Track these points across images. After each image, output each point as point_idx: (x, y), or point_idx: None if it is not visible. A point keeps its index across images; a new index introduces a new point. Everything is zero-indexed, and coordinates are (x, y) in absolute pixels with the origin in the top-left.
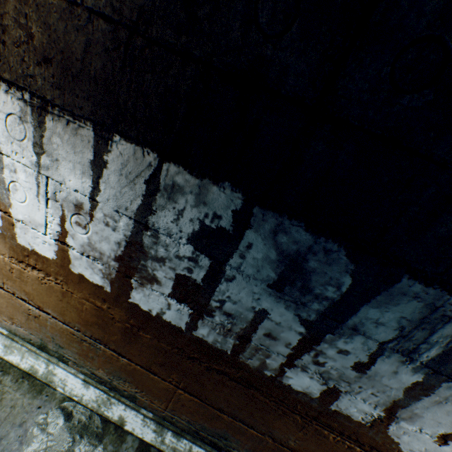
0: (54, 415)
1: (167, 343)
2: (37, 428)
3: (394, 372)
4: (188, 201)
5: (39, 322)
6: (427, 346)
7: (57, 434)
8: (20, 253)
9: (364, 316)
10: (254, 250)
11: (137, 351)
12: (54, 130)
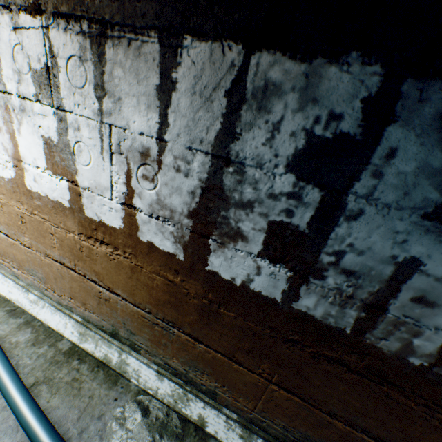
0: (130, 409)
1: (256, 322)
2: (115, 422)
3: None
4: (288, 105)
5: (110, 306)
6: None
7: (136, 431)
8: (88, 227)
9: None
10: (400, 159)
11: (216, 334)
12: (115, 59)
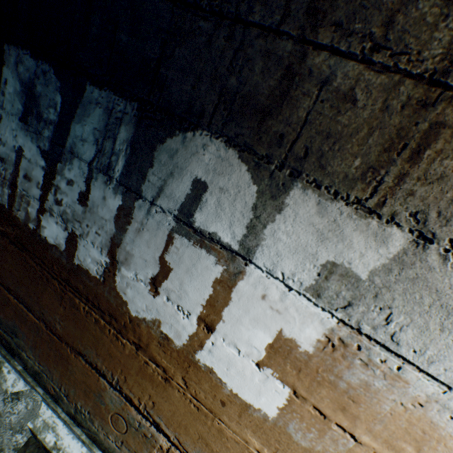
0: None
1: None
2: None
3: (104, 198)
4: None
5: None
6: (116, 158)
7: None
8: None
9: (75, 136)
10: (9, 85)
11: None
12: None
